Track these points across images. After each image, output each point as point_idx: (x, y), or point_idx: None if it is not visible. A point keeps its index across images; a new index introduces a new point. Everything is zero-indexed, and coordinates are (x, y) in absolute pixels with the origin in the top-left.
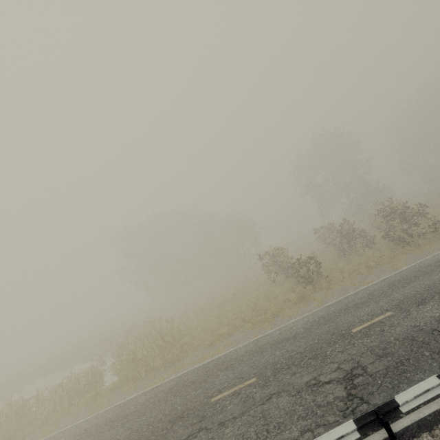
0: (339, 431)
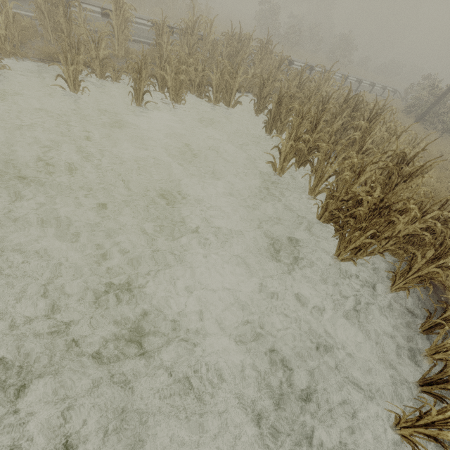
0: (338, 75)
